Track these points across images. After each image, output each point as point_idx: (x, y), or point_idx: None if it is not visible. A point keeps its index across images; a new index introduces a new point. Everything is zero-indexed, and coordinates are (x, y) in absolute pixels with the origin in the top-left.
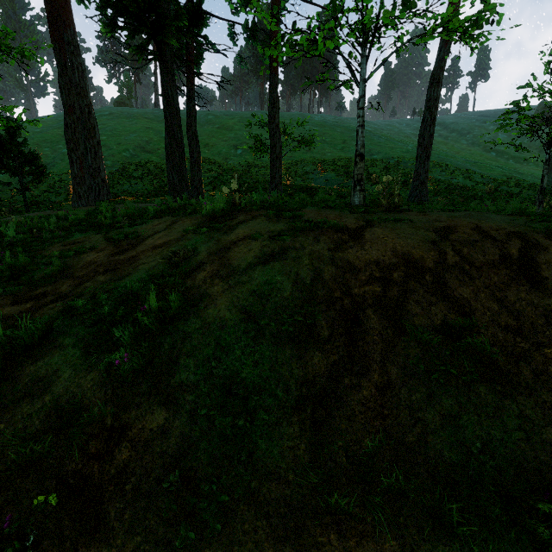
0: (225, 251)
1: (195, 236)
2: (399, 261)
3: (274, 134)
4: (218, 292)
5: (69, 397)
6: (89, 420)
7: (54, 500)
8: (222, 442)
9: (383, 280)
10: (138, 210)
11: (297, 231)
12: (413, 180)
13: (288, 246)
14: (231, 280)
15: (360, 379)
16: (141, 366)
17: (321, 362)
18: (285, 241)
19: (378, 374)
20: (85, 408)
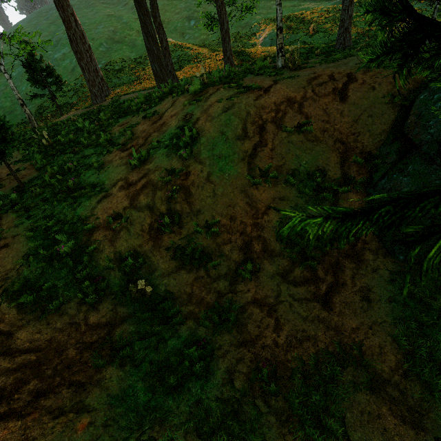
0: (207, 110)
1: (190, 106)
2: (284, 100)
3: (221, 11)
4: (209, 127)
5: (169, 168)
6: (178, 172)
7: (178, 187)
8: (220, 172)
9: (276, 110)
10: (145, 98)
11: (239, 94)
12: (339, 28)
13: (235, 102)
14: (213, 122)
15: (264, 148)
16: (189, 154)
17: (250, 145)
18: (234, 100)
19: (270, 145)
20: (176, 169)
